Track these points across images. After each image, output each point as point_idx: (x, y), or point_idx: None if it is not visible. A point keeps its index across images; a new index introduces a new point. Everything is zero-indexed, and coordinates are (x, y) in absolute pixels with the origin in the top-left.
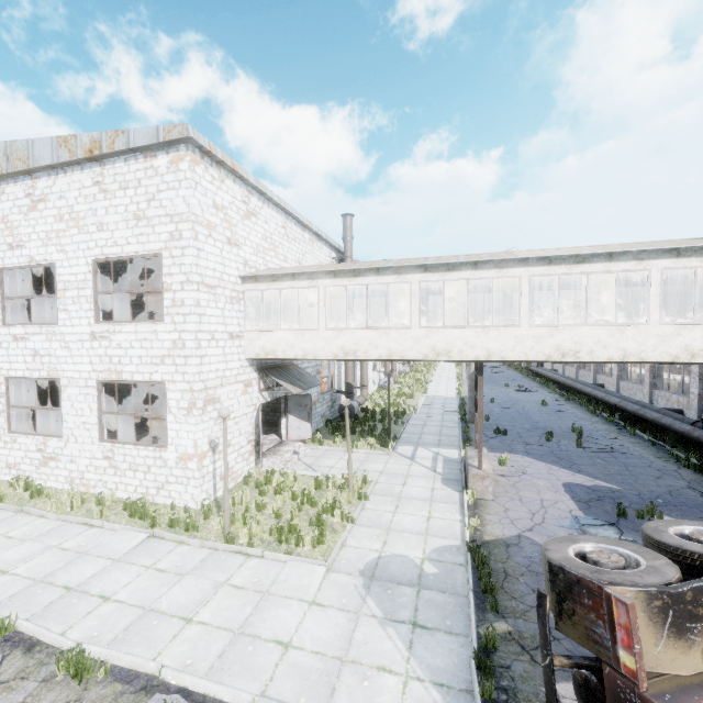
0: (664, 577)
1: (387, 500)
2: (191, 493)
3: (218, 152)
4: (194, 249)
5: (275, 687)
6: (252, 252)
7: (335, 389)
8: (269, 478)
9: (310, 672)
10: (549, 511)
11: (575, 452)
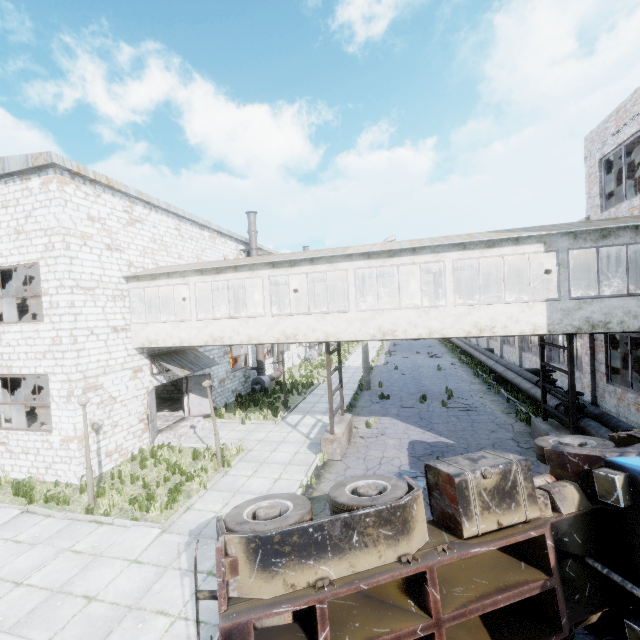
0: (281, 524)
1: (250, 466)
2: (74, 471)
3: (89, 172)
4: (66, 258)
5: (62, 634)
6: (138, 254)
7: (250, 366)
8: (155, 452)
9: (98, 620)
10: (383, 467)
11: (438, 412)
